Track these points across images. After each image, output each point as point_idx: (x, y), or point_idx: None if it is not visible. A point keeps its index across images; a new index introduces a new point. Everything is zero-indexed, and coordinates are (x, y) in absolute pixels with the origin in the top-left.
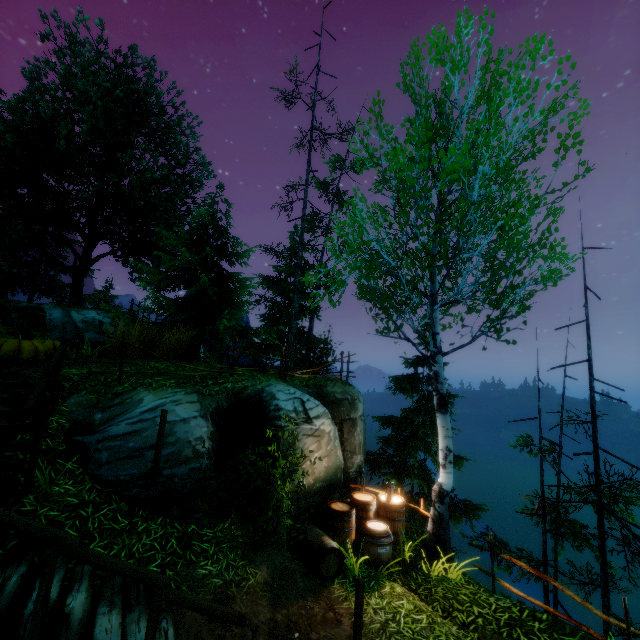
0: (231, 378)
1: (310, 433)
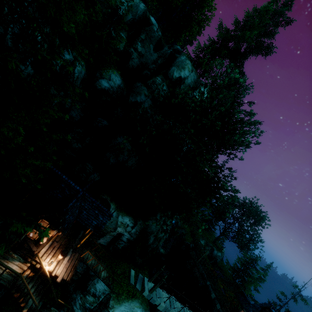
0: None
1: None
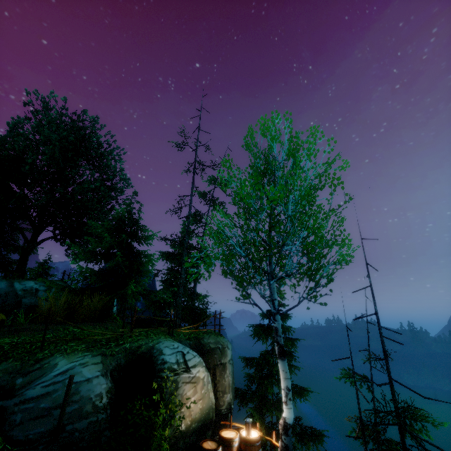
0: (130, 339)
1: (188, 380)
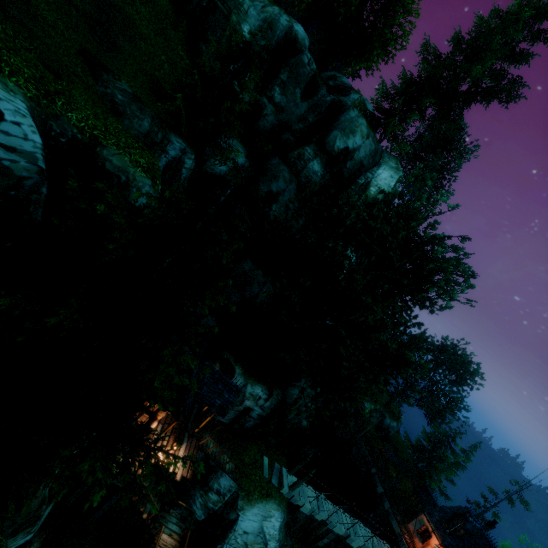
0: None
1: None
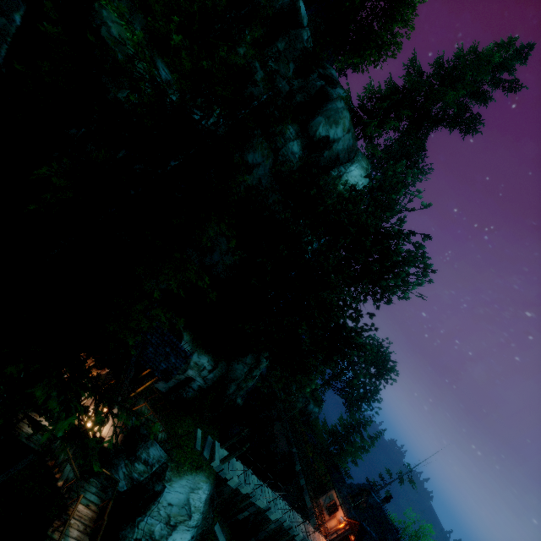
0: None
1: None
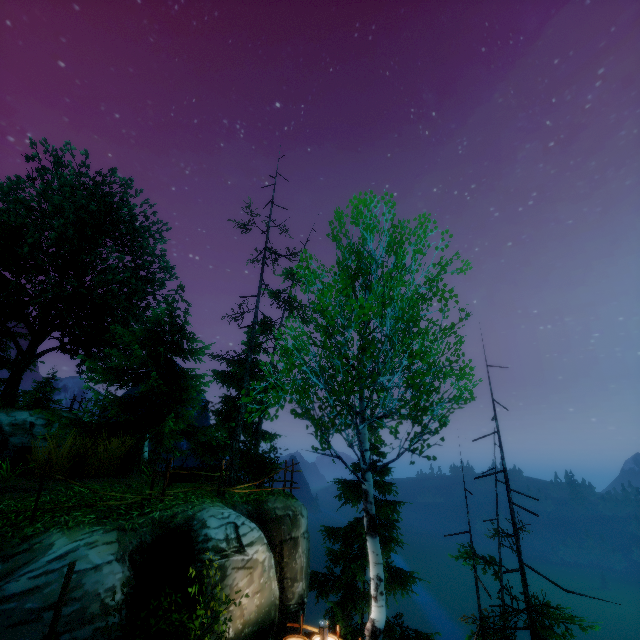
0: (160, 505)
1: (241, 565)
